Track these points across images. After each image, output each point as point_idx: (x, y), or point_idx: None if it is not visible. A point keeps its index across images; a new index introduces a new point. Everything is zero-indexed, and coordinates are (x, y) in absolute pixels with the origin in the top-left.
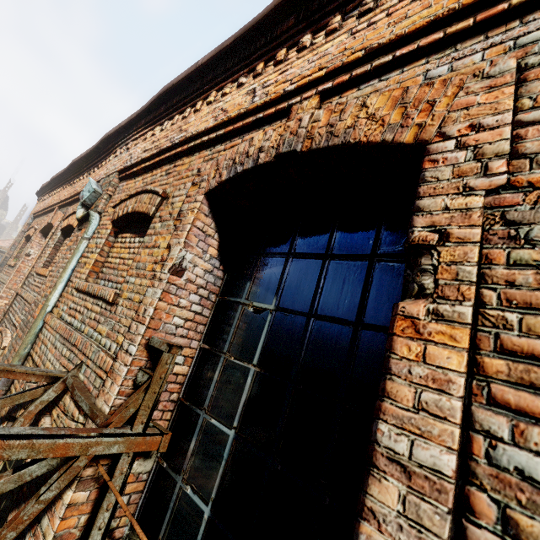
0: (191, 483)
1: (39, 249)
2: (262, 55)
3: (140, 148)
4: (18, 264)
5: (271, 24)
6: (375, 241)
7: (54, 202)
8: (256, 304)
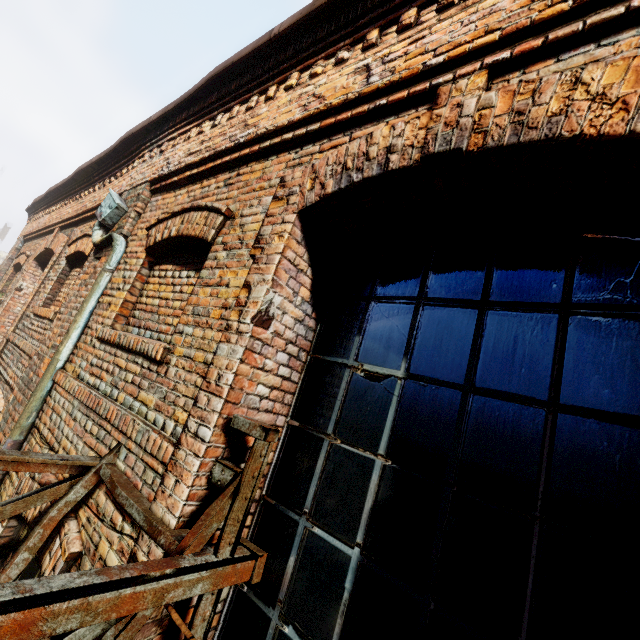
0: (295, 623)
1: (33, 282)
2: (376, 18)
3: (182, 151)
4: (7, 301)
5: None
6: (567, 285)
7: (53, 221)
8: (373, 367)
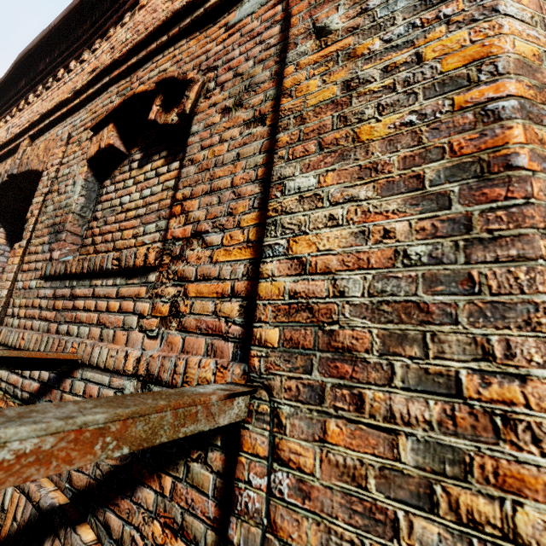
0: None
1: None
2: (15, 101)
3: None
4: None
5: (16, 80)
6: None
7: None
8: None
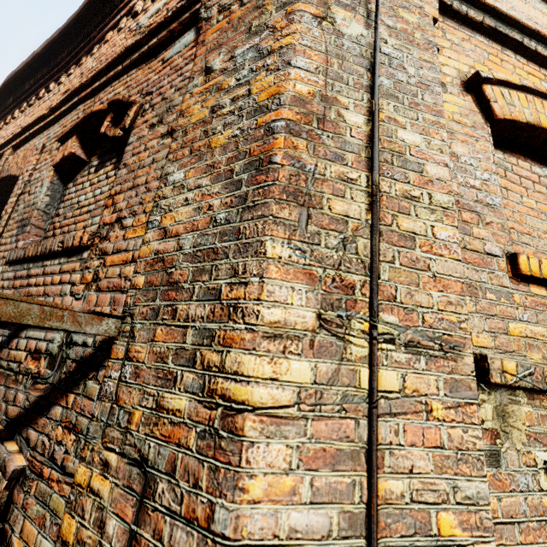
0: None
1: None
2: (4, 116)
3: None
4: None
5: (5, 98)
6: None
7: None
8: None
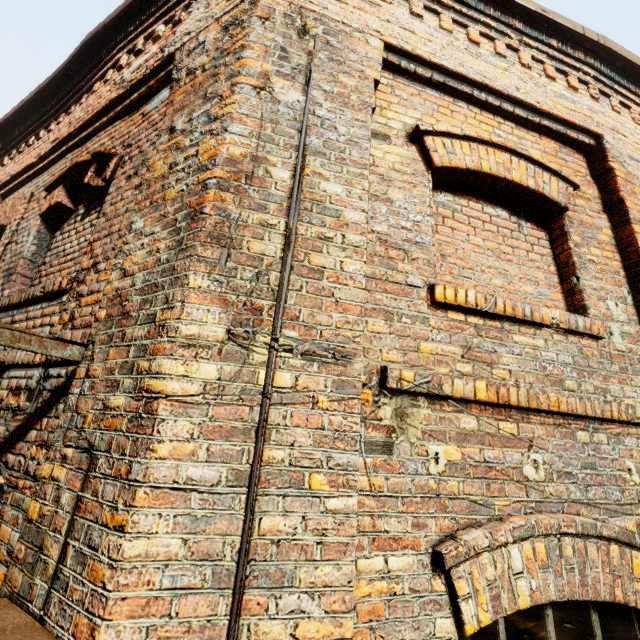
0: None
1: None
2: None
3: None
4: None
5: None
6: None
7: None
8: None
